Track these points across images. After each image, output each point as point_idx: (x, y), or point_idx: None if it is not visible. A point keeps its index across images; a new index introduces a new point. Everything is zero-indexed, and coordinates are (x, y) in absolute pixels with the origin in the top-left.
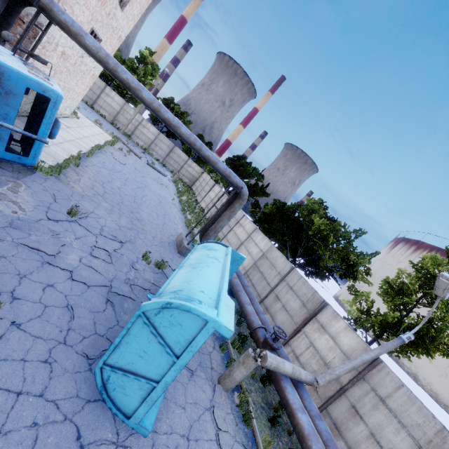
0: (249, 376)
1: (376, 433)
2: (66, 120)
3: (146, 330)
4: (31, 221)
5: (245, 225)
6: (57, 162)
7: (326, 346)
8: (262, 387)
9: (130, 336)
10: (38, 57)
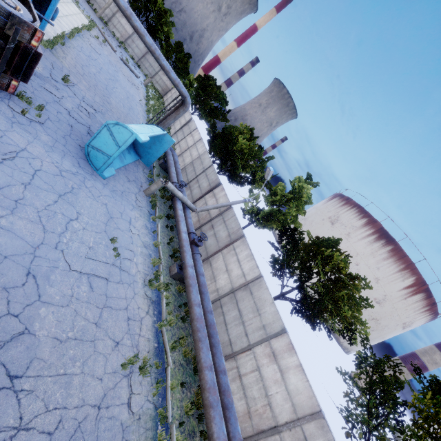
0: (163, 202)
1: (216, 233)
2: None
3: (108, 133)
4: (44, 76)
5: (195, 136)
6: (49, 38)
7: (212, 203)
8: (169, 210)
9: (101, 134)
10: None
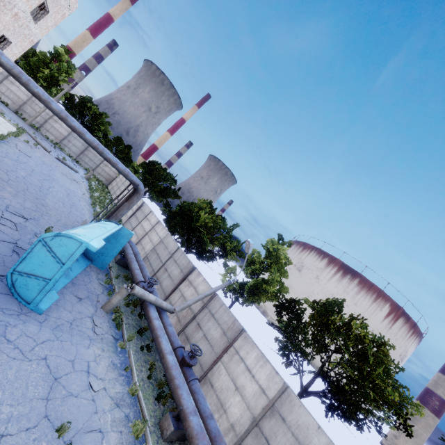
0: (129, 312)
1: (206, 334)
2: None
3: (44, 249)
4: None
5: (151, 219)
6: None
7: (190, 294)
8: (139, 319)
9: (33, 253)
10: None
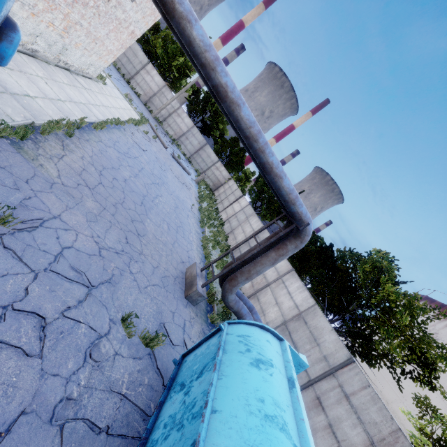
0: None
1: None
2: (87, 80)
3: None
4: None
5: None
6: (31, 120)
7: None
8: None
9: None
10: None
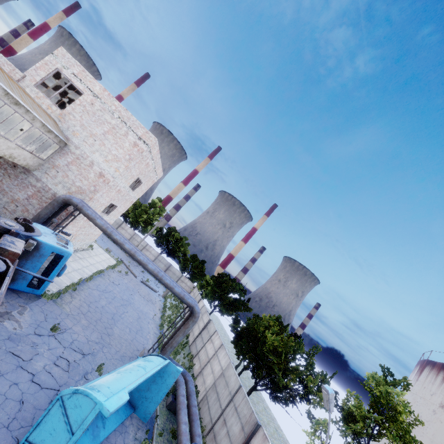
0: None
1: None
2: (82, 252)
3: (60, 410)
4: (23, 335)
5: (215, 341)
6: (59, 289)
7: None
8: None
9: (49, 416)
10: (66, 233)
